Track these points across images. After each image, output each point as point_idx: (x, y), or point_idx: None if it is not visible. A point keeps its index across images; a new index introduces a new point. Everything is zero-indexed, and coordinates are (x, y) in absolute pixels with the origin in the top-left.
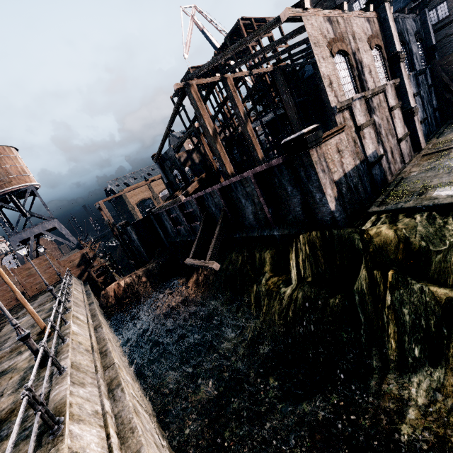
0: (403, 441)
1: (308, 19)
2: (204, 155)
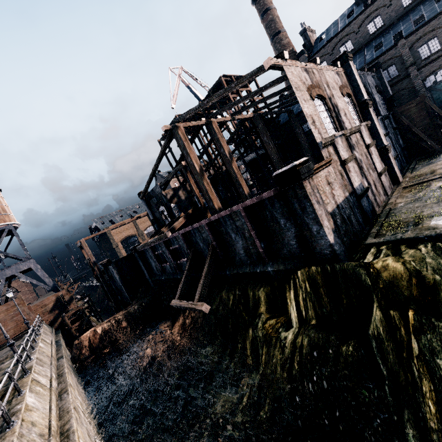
0: None
1: (288, 68)
2: (190, 192)
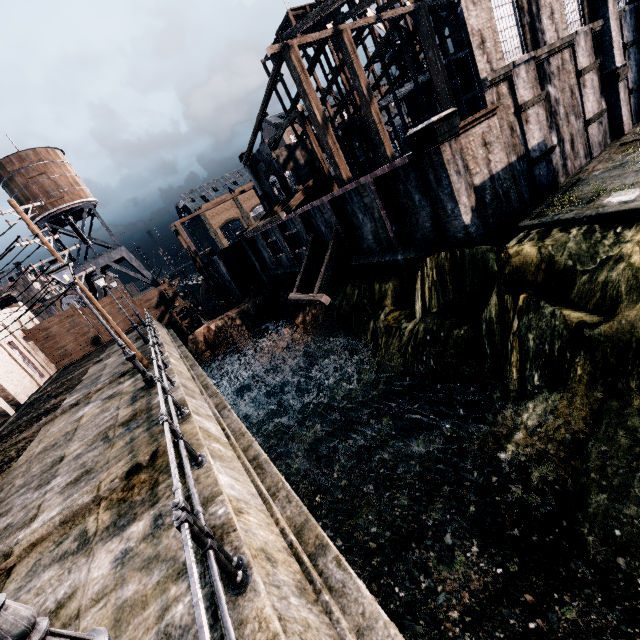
0: (505, 456)
1: None
2: (311, 152)
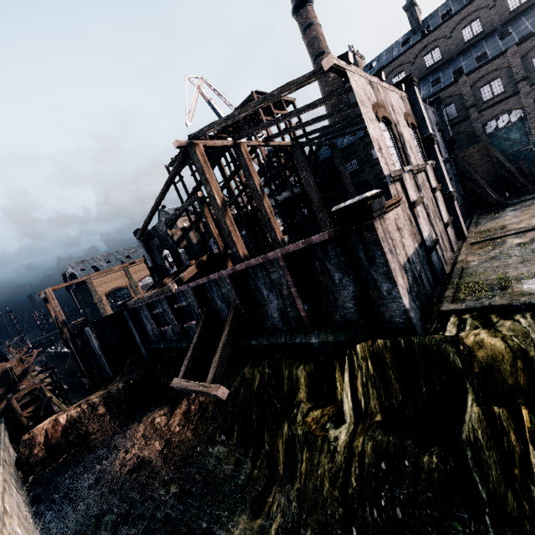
0: None
1: (352, 75)
2: (204, 234)
